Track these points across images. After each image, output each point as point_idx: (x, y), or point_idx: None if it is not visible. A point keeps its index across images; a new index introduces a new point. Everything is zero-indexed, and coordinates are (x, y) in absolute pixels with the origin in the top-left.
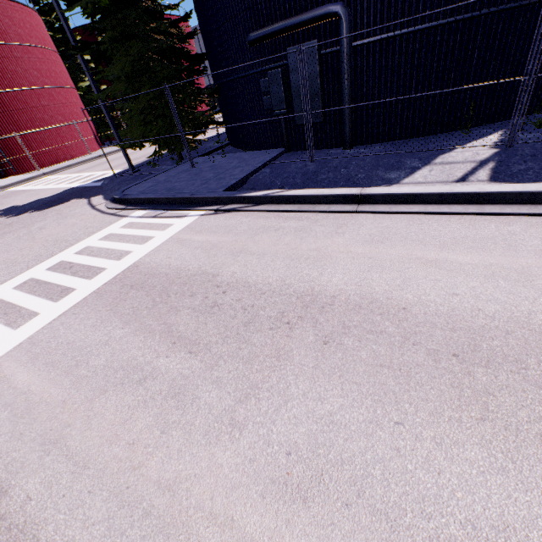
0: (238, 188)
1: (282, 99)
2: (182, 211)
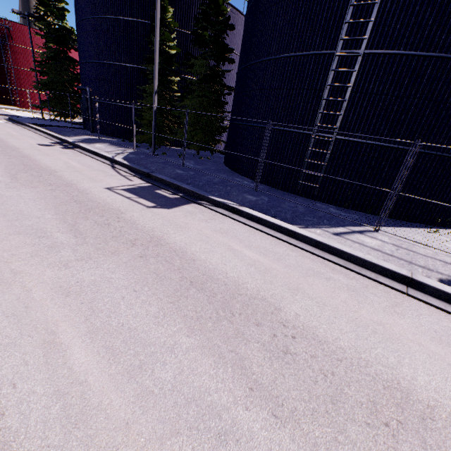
0: (39, 126)
1: (82, 110)
2: (13, 123)
